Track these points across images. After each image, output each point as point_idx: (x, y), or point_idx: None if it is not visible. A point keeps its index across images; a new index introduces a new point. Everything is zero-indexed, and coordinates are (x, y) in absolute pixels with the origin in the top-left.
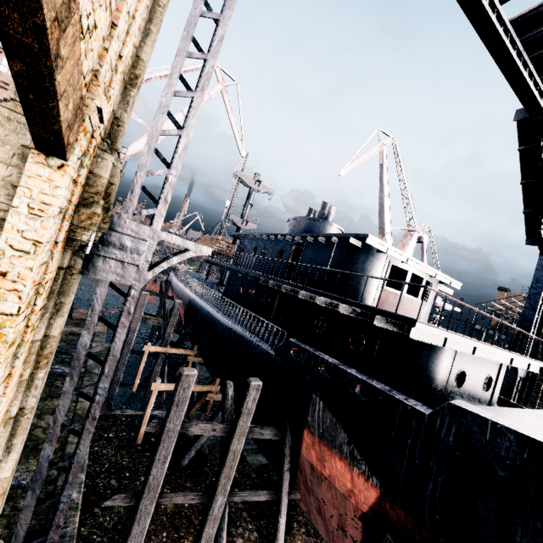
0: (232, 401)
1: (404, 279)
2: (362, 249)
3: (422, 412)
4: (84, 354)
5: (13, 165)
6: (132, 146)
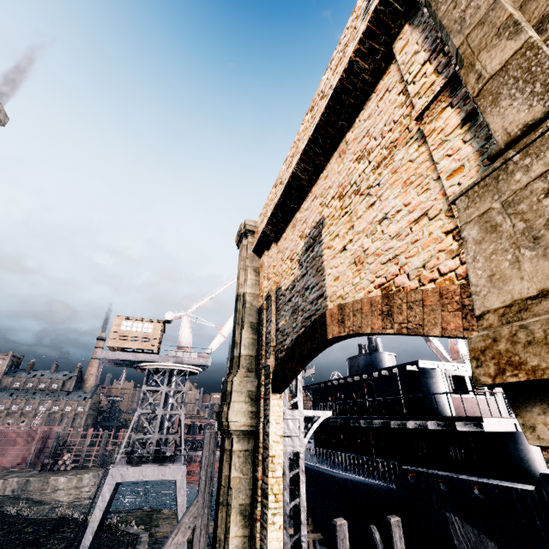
0: (382, 547)
1: (465, 383)
2: (419, 371)
3: (529, 490)
4: (288, 509)
5: (247, 402)
6: (211, 345)
